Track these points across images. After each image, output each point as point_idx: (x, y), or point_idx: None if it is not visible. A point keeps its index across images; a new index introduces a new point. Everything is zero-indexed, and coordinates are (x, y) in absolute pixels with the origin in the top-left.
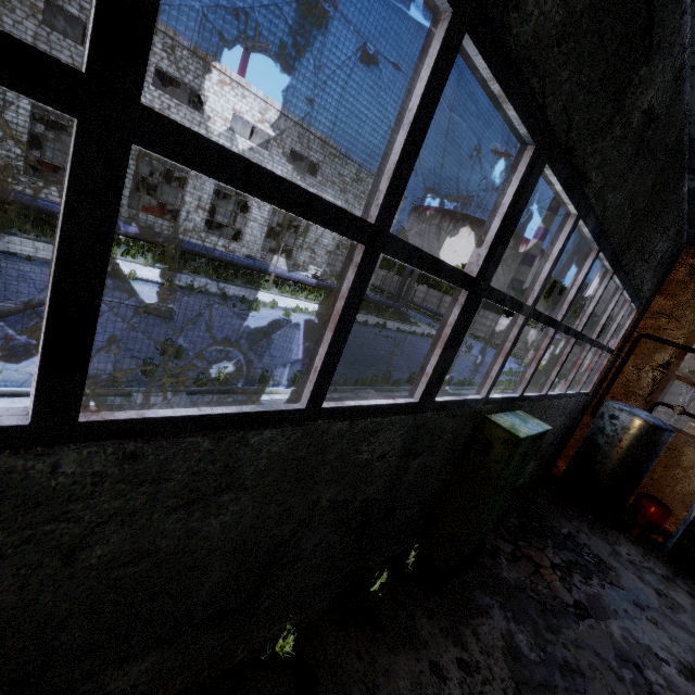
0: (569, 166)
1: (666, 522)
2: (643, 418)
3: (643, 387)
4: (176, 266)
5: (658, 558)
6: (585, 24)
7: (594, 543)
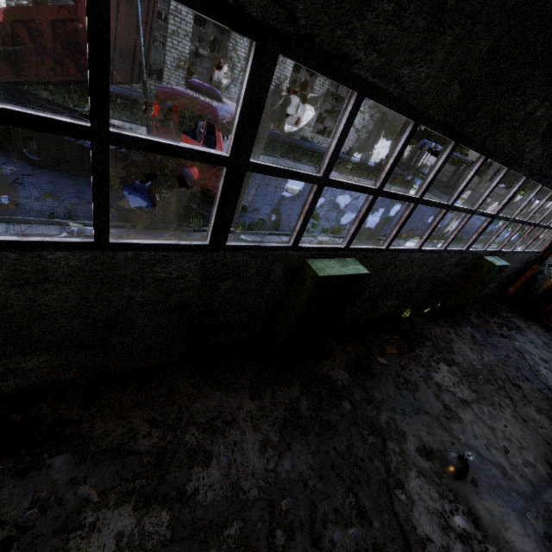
0: (539, 176)
1: None
2: None
3: None
4: (272, 153)
5: None
6: (551, 148)
7: (518, 322)
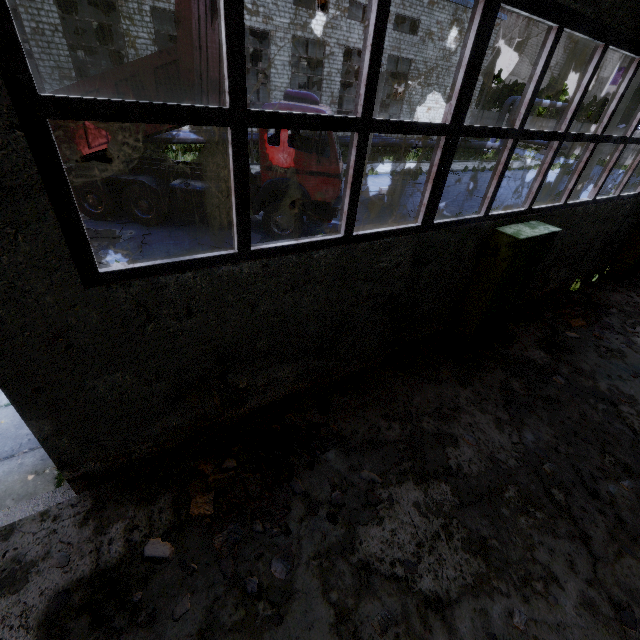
0: None
1: None
2: None
3: None
4: (343, 159)
5: None
6: None
7: None
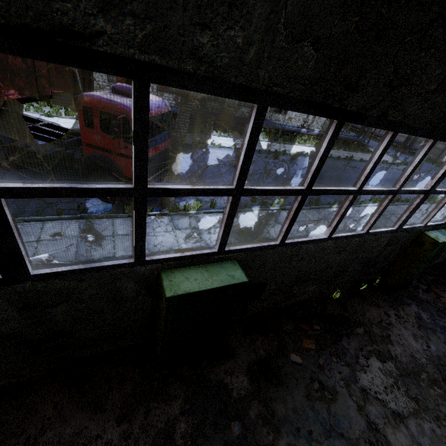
0: None
1: None
2: None
3: None
4: (230, 134)
5: None
6: None
7: None
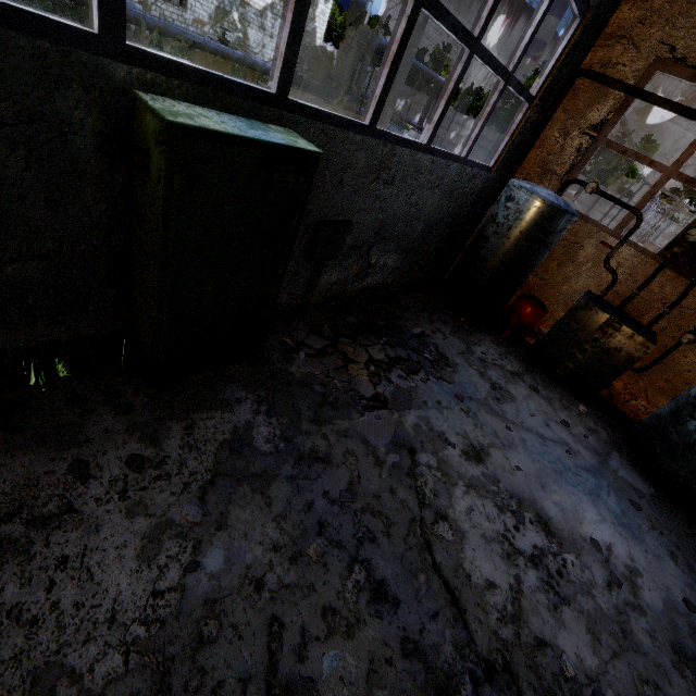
0: None
1: (542, 325)
2: (541, 196)
3: (563, 161)
4: None
5: (517, 357)
6: None
7: (448, 343)
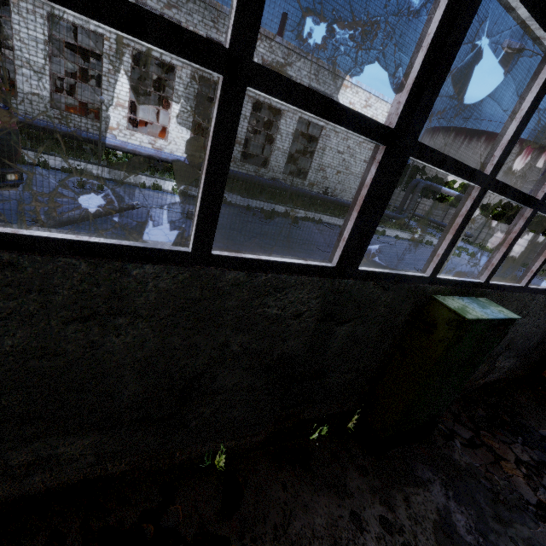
0: None
1: None
2: None
3: None
4: None
5: None
6: None
7: None
